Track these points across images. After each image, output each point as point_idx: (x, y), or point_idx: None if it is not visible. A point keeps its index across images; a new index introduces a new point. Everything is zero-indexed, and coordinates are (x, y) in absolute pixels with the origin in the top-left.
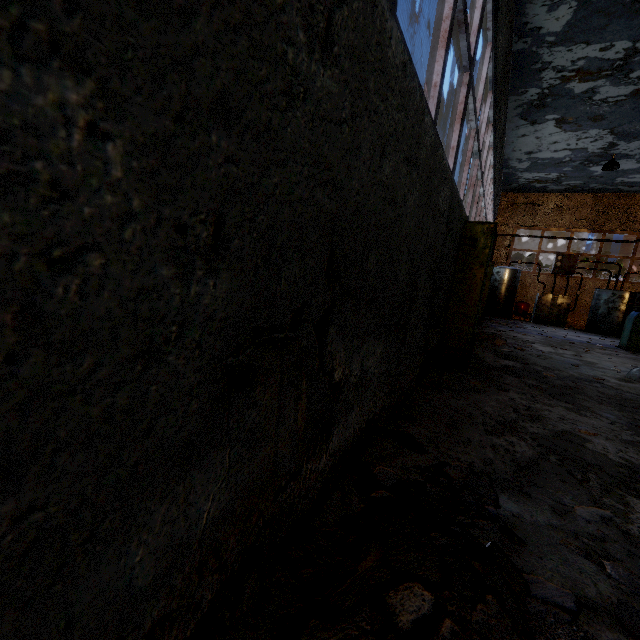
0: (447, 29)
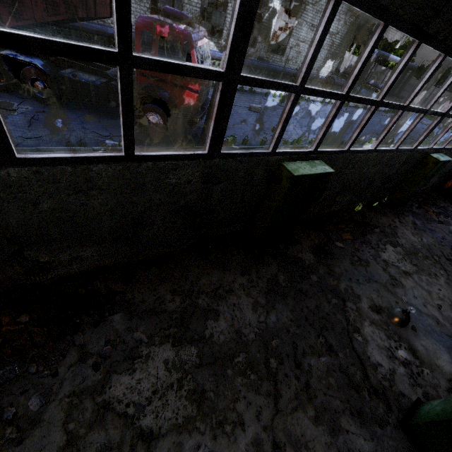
0: (121, 105)
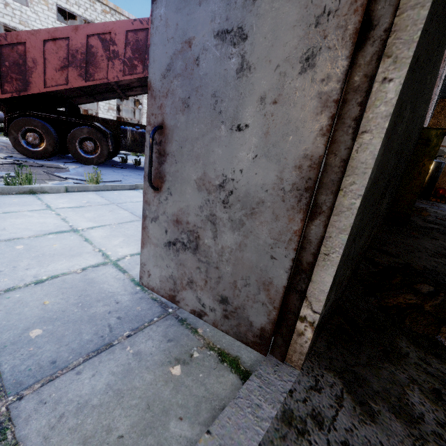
0: None
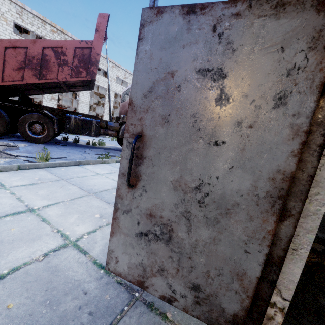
0: None
